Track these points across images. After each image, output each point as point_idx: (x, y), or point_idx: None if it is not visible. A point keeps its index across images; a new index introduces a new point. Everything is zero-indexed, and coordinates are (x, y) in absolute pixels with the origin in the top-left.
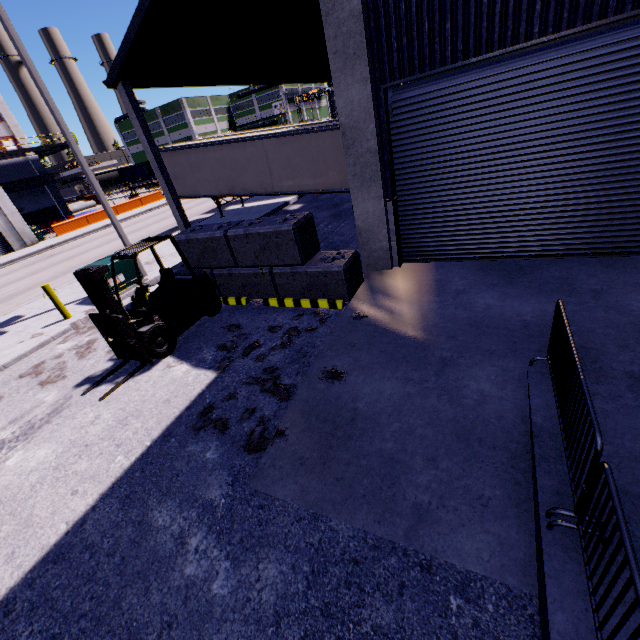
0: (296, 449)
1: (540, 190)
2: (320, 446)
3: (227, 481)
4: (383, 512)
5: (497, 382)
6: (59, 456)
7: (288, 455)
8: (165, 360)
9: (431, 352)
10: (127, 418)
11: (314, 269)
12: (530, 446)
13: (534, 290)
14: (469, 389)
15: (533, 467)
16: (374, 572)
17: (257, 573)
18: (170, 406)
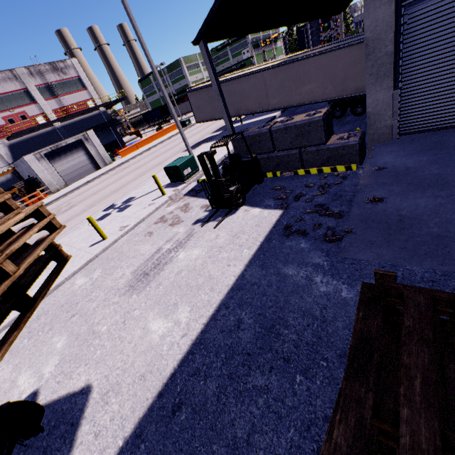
0: (364, 237)
1: None
2: (381, 234)
3: (322, 255)
4: (443, 260)
5: None
6: (207, 252)
7: (360, 240)
8: (242, 208)
9: (450, 180)
10: (237, 234)
11: (334, 145)
12: None
13: None
14: None
15: None
16: (448, 284)
17: None
18: (261, 227)
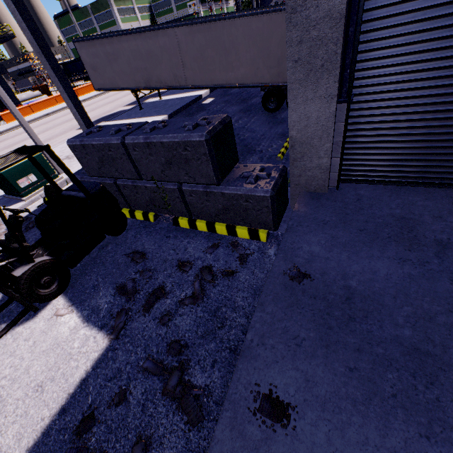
0: None
1: None
2: None
3: None
4: None
5: None
6: None
7: None
8: (55, 302)
9: (448, 395)
10: None
11: (232, 191)
12: None
13: None
14: None
15: None
16: None
17: None
18: (41, 400)
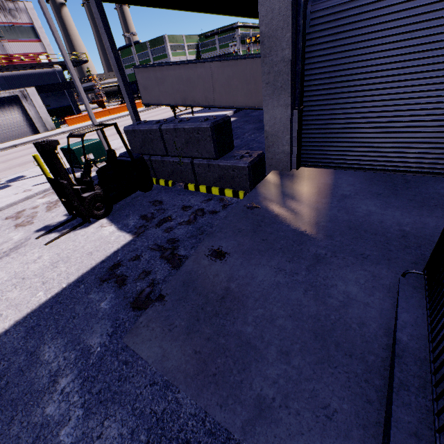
0: (169, 315)
1: (442, 108)
2: (189, 317)
3: (108, 331)
4: (227, 397)
5: (365, 287)
6: (3, 283)
7: (161, 319)
8: (101, 221)
9: (307, 247)
10: (58, 262)
11: (225, 163)
12: (389, 362)
13: (417, 203)
14: (336, 289)
15: (389, 390)
16: None
17: (101, 429)
18: (91, 258)
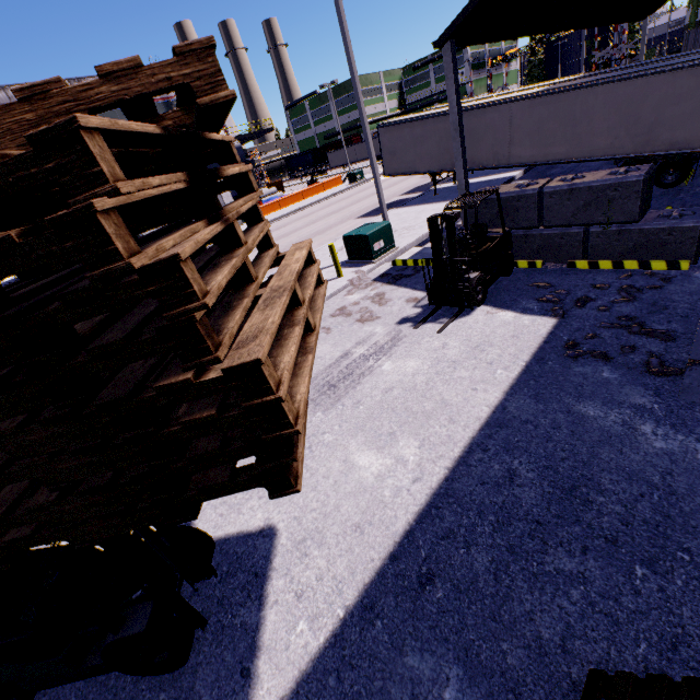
0: None
1: None
2: None
3: (648, 393)
4: None
5: None
6: (431, 367)
7: None
8: (480, 308)
9: None
10: (479, 346)
11: (654, 226)
12: None
13: None
14: None
15: None
16: None
17: None
18: (521, 340)
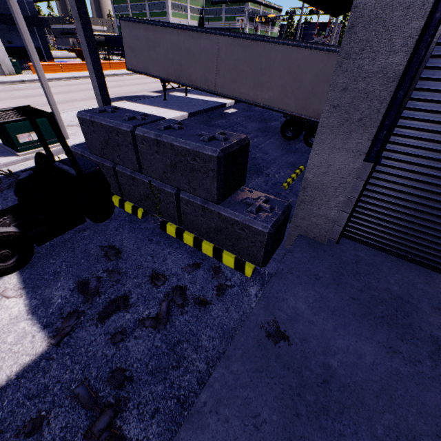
0: None
1: None
2: None
3: None
4: None
5: None
6: None
7: None
8: (6, 278)
9: None
10: None
11: (230, 215)
12: None
13: None
14: None
15: None
16: None
17: None
18: None
